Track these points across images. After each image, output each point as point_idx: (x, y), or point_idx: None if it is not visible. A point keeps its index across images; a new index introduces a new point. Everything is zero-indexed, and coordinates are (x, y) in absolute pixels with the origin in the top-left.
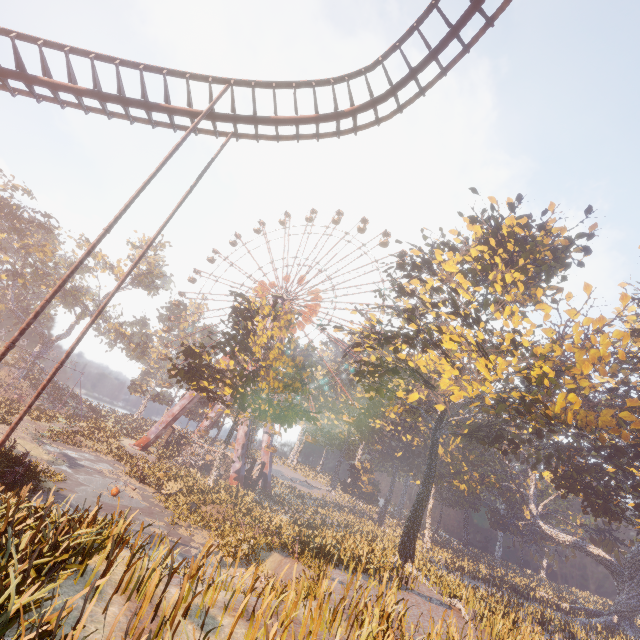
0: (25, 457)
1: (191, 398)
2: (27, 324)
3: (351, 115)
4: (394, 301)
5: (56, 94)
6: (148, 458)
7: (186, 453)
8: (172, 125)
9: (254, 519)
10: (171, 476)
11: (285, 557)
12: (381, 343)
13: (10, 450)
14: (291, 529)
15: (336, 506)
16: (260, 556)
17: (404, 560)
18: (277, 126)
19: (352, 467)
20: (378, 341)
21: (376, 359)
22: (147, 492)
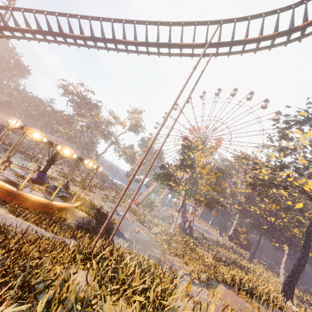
0: (107, 214)
1: (156, 185)
2: (135, 172)
3: (304, 28)
4: (280, 143)
5: (126, 47)
6: (140, 211)
7: (154, 210)
8: (180, 54)
9: (200, 257)
10: (154, 224)
11: (228, 289)
12: (274, 170)
13: (102, 210)
14: (224, 270)
15: (225, 247)
16: (212, 284)
17: (286, 299)
18: (245, 45)
19: (235, 229)
20: (273, 169)
21: (268, 178)
22: (146, 231)
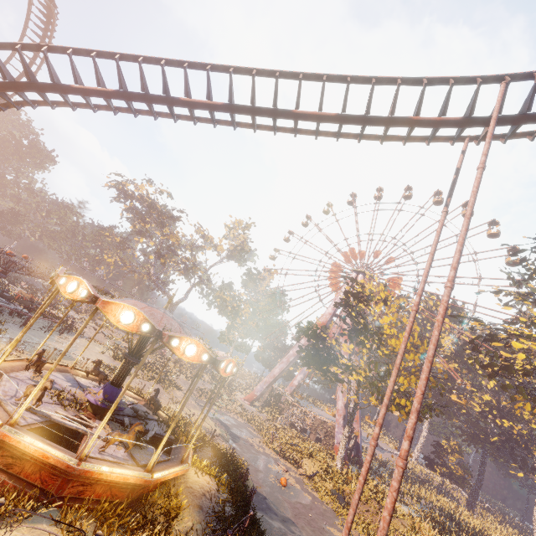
0: (233, 455)
1: (288, 363)
2: (413, 430)
3: None
4: (534, 289)
5: (296, 124)
6: (260, 416)
7: (285, 412)
8: (406, 137)
9: None
10: (305, 454)
11: None
12: None
13: (221, 446)
14: None
15: (420, 481)
16: None
17: None
18: None
19: (437, 444)
20: None
21: (525, 358)
22: (294, 473)
